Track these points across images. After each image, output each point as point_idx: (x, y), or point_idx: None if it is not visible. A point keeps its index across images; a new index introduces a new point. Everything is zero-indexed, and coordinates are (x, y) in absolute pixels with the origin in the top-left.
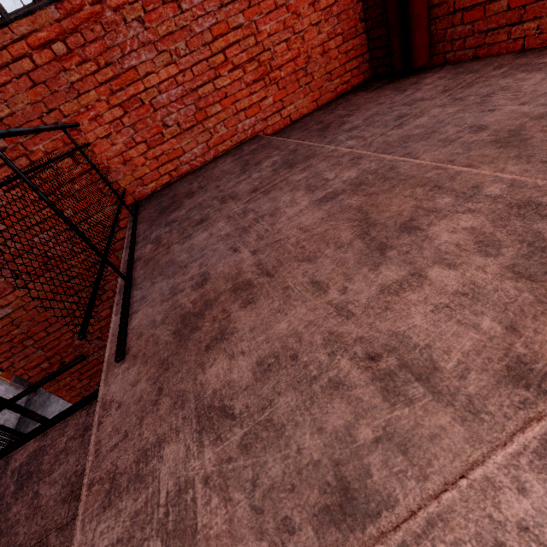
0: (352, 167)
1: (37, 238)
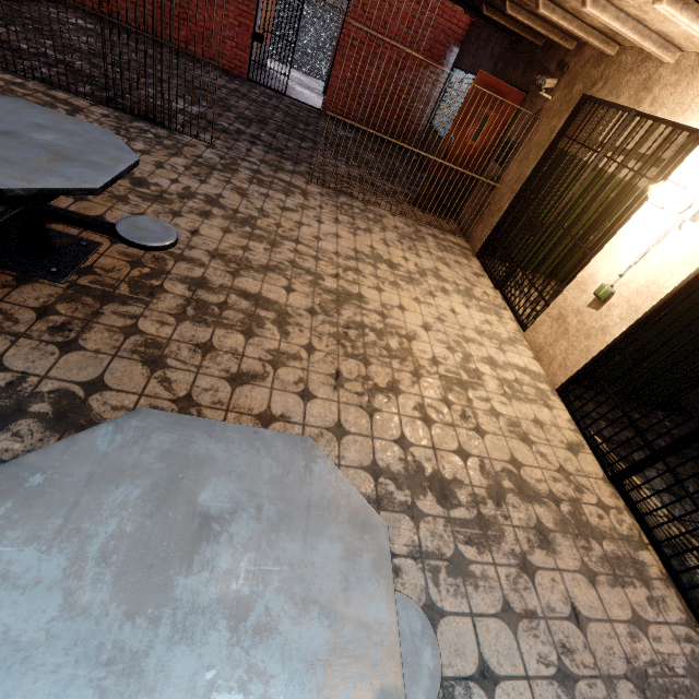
0: None
1: None
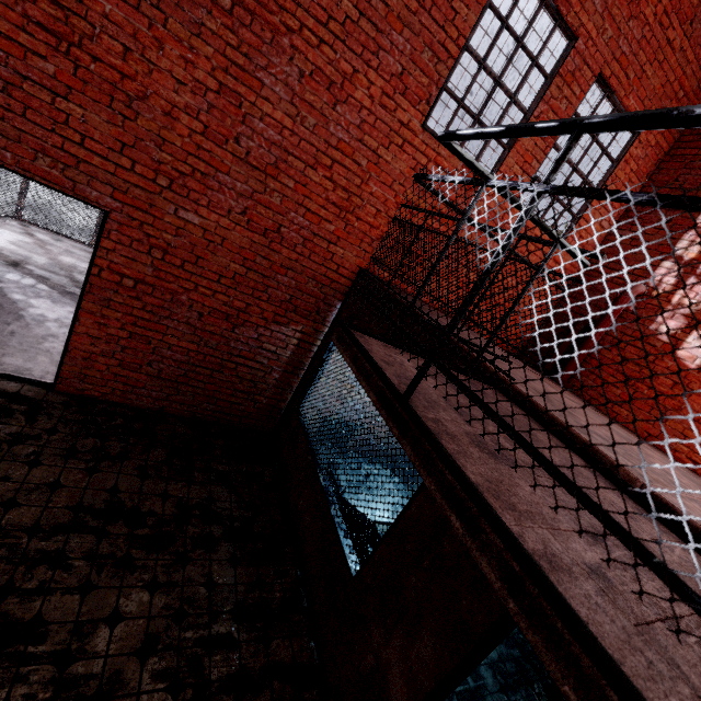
0: (571, 396)
1: (293, 214)
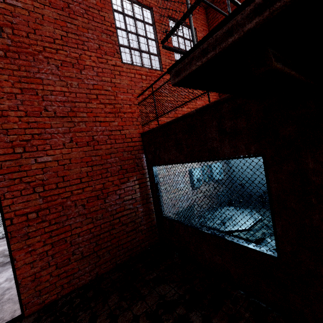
0: None
1: (95, 128)
